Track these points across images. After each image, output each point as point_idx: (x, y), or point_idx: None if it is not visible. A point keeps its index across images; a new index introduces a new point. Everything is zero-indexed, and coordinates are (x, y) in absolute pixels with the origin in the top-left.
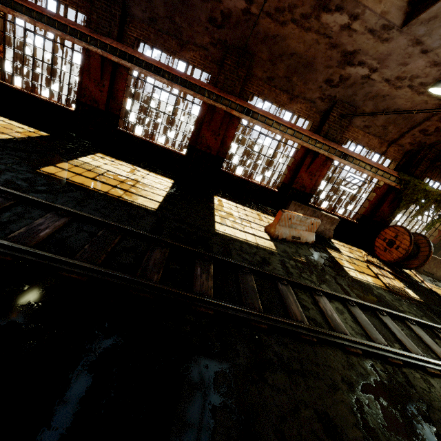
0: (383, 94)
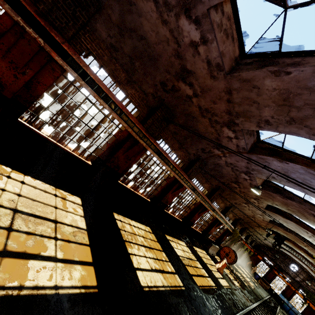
0: (244, 209)
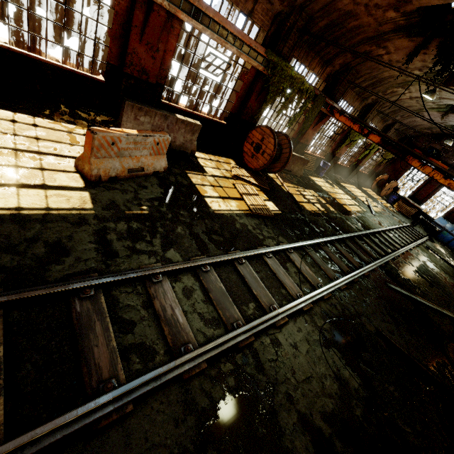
0: None
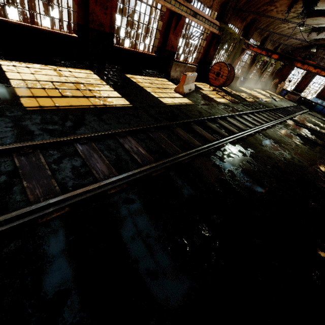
0: None
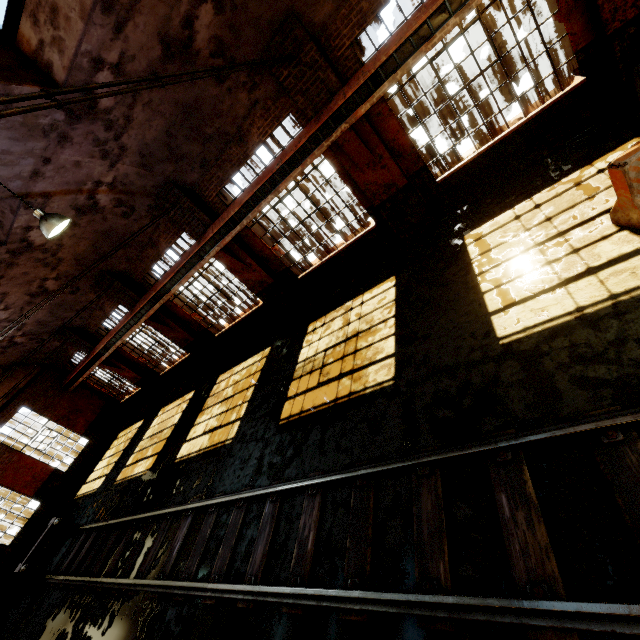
0: None
